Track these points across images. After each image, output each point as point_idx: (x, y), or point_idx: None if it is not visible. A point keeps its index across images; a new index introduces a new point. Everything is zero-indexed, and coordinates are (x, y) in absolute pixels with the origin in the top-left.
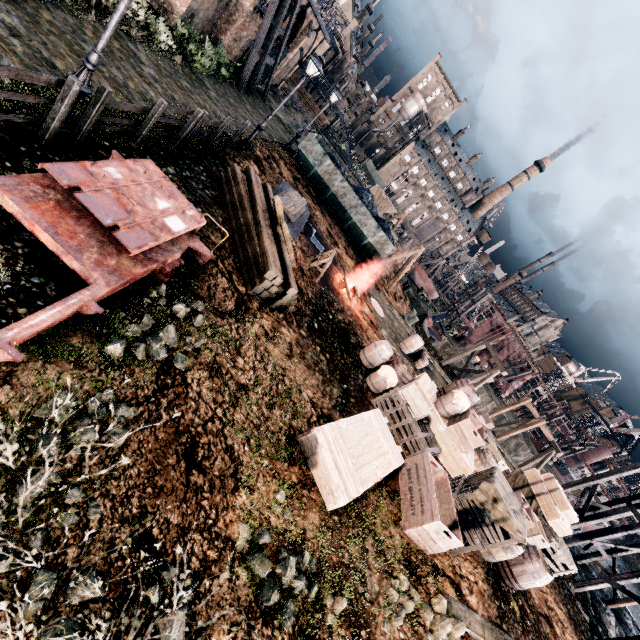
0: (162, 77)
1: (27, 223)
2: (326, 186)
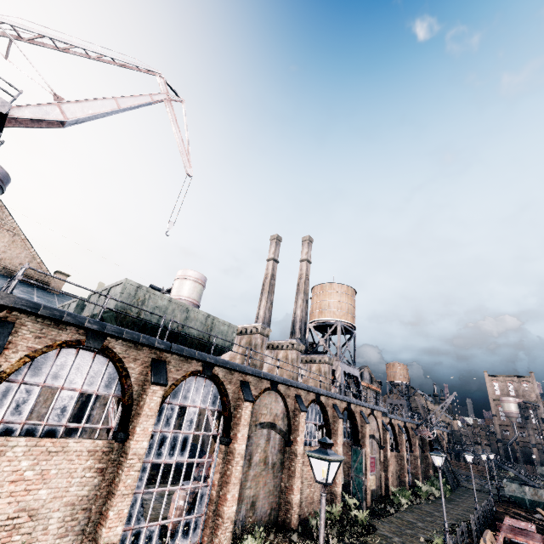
0: (451, 505)
1: (514, 538)
2: (542, 503)
